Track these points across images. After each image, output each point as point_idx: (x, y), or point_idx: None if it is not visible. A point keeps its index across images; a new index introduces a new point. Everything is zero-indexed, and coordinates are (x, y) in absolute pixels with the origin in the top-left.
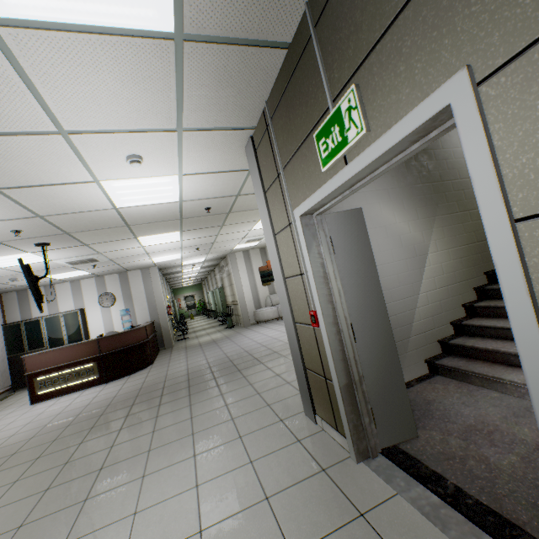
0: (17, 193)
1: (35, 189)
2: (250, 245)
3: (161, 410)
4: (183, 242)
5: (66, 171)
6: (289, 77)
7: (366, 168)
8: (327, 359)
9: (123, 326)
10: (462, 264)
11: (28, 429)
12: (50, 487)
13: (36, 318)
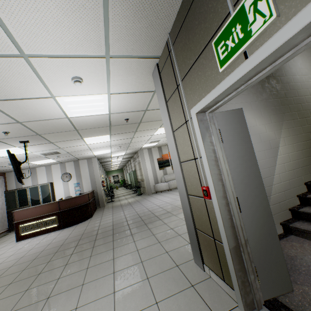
0: (1, 104)
1: (12, 101)
2: (152, 145)
3: (94, 251)
4: (111, 142)
5: (31, 88)
6: (189, 5)
7: (273, 53)
8: (216, 224)
9: (75, 193)
10: (303, 154)
11: (10, 260)
12: (12, 310)
13: (24, 188)
